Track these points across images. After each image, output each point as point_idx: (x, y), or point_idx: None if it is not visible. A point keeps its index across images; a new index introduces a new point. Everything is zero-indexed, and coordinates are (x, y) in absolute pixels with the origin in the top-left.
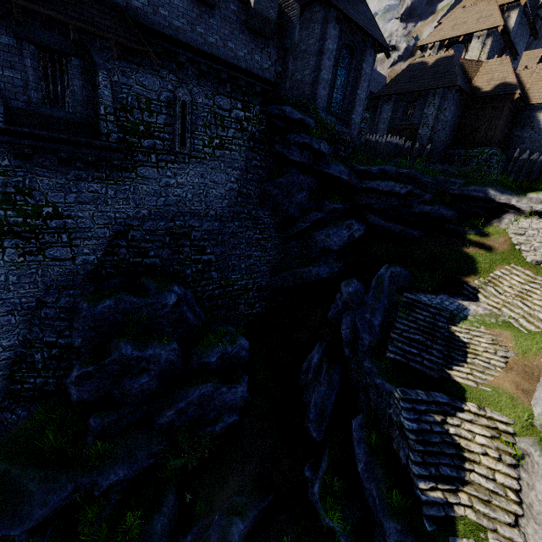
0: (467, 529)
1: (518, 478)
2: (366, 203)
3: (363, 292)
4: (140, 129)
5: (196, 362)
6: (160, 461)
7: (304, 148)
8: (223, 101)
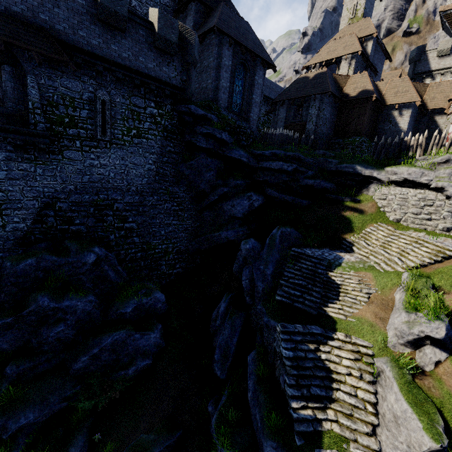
0: (332, 441)
1: (376, 393)
2: (263, 179)
3: (260, 249)
4: (65, 120)
5: (113, 313)
6: (72, 404)
7: (209, 137)
8: (138, 101)
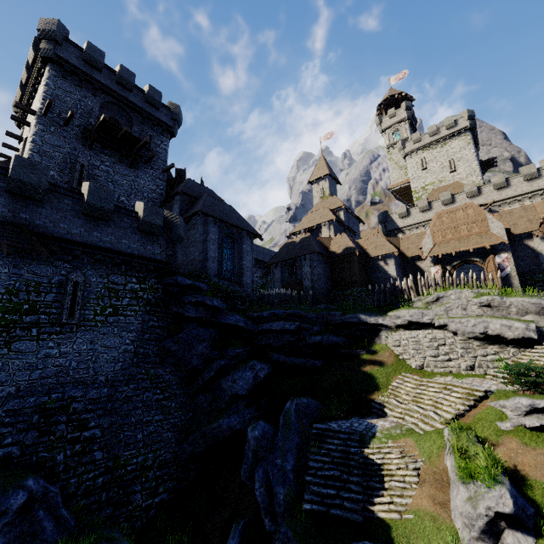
0: None
1: None
2: (266, 343)
3: (273, 434)
4: (23, 307)
5: None
6: None
7: (198, 305)
8: (117, 278)
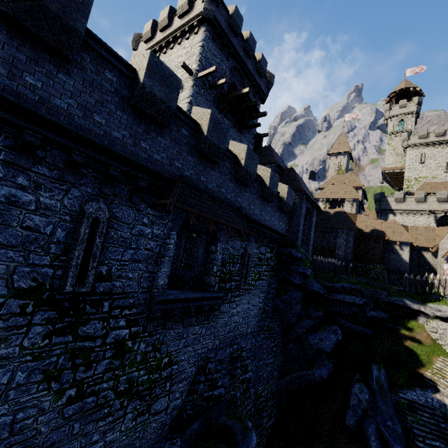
0: None
1: None
2: (336, 310)
3: (372, 396)
4: (227, 276)
5: None
6: None
7: (301, 275)
8: (263, 249)
